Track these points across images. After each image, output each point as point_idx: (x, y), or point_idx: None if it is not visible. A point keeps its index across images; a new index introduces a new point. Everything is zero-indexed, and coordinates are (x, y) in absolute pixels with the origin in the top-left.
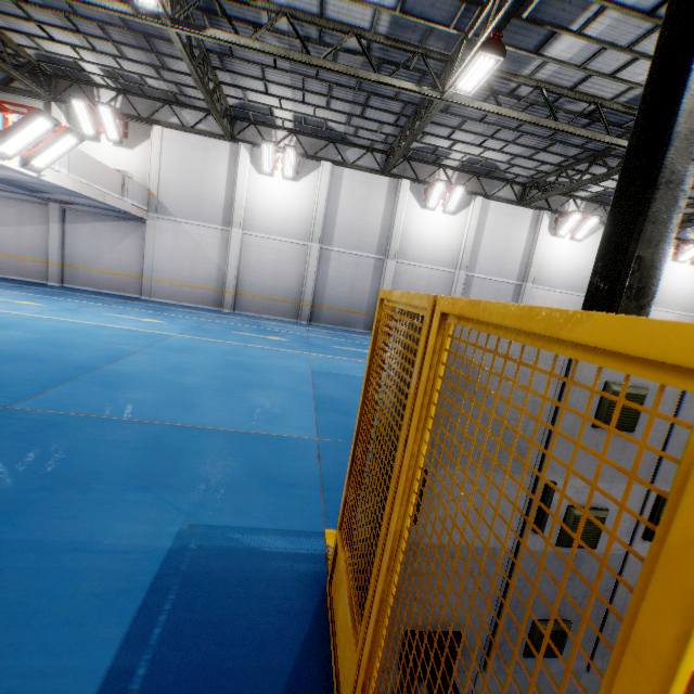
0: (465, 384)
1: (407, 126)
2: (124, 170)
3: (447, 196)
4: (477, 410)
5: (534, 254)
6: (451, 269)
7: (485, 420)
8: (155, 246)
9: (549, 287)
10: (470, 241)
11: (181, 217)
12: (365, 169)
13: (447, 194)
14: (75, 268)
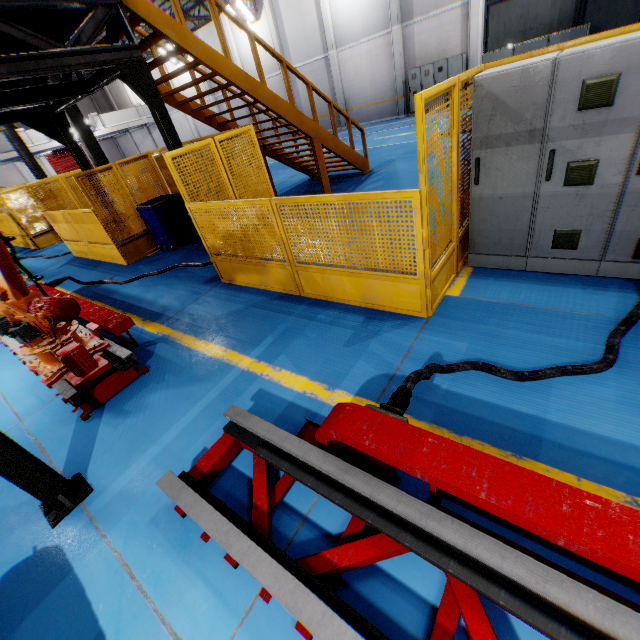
0: None
1: (167, 1)
2: (134, 105)
3: (249, 7)
4: None
5: (322, 17)
6: (278, 71)
7: None
8: None
9: (352, 44)
10: (275, 39)
11: (170, 111)
12: (205, 24)
13: (248, 5)
14: None
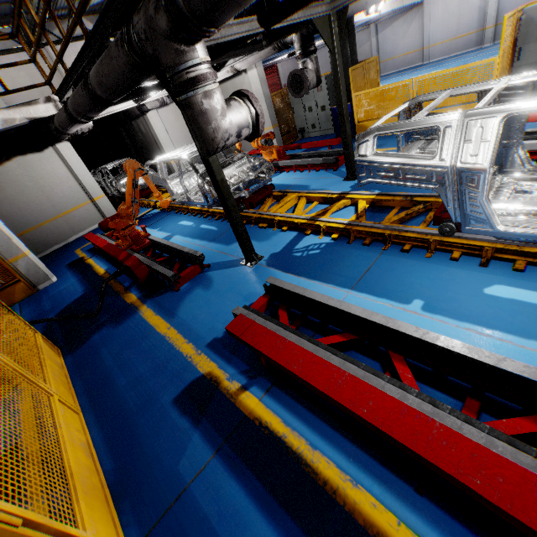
0: (529, 24)
1: None
2: None
3: None
4: (533, 28)
5: None
6: None
7: (535, 30)
8: (430, 20)
9: None
10: None
11: None
12: None
13: None
14: (385, 62)
